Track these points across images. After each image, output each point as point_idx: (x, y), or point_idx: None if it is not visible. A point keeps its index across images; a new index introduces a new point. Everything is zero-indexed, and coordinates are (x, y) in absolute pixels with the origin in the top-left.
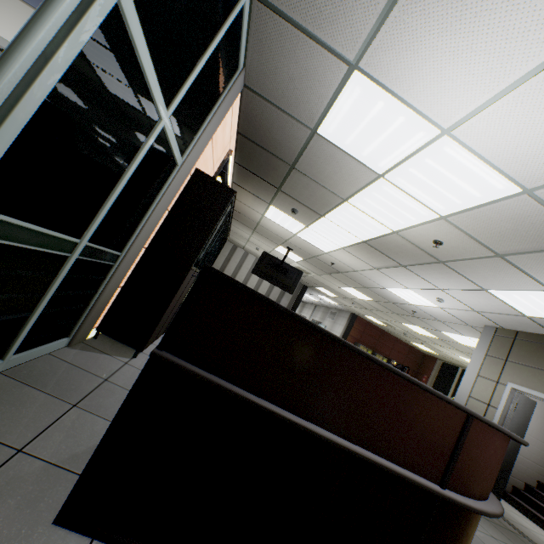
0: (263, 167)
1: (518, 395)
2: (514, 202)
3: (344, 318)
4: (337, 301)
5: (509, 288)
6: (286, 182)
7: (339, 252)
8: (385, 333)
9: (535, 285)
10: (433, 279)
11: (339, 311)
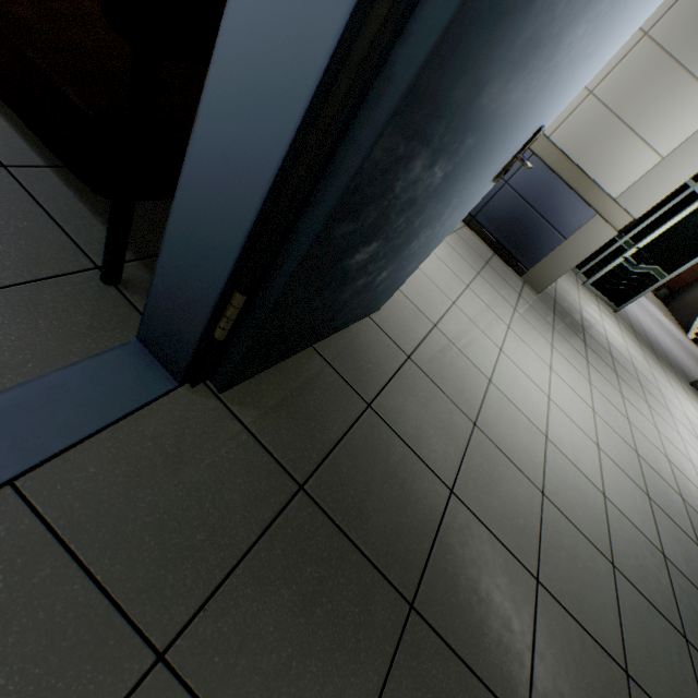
0: None
1: None
2: None
3: None
4: None
5: None
6: None
7: None
8: None
9: None
10: None
11: None
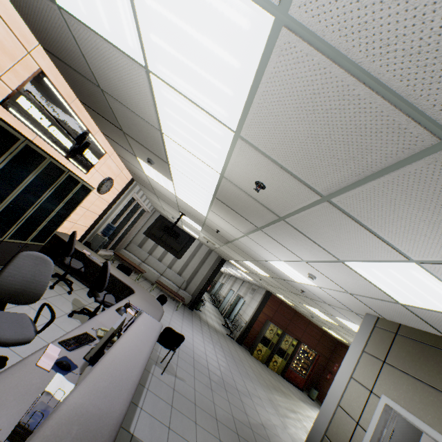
0: (92, 98)
1: (395, 416)
2: (281, 60)
3: (260, 294)
4: (251, 276)
5: (363, 258)
6: (117, 117)
7: (211, 214)
8: (298, 314)
9: (389, 251)
10: (291, 246)
11: (258, 288)
